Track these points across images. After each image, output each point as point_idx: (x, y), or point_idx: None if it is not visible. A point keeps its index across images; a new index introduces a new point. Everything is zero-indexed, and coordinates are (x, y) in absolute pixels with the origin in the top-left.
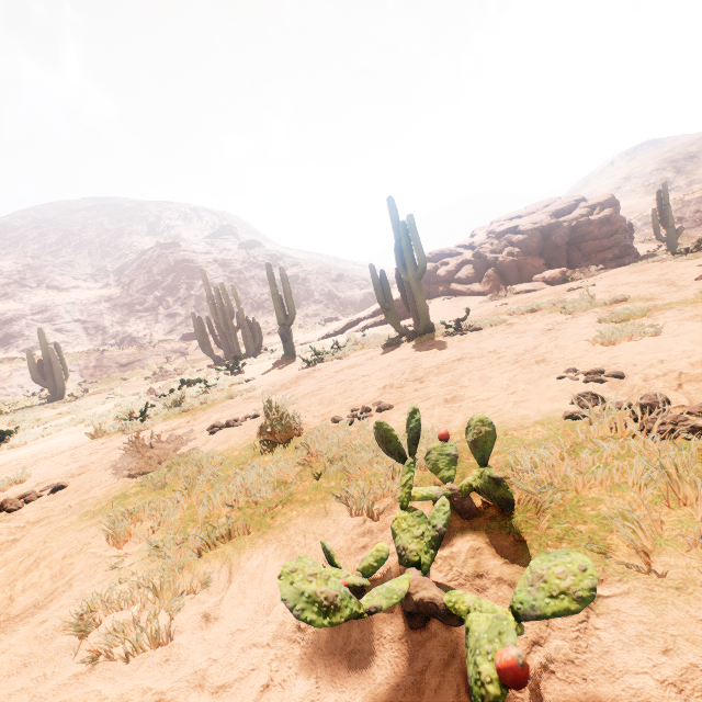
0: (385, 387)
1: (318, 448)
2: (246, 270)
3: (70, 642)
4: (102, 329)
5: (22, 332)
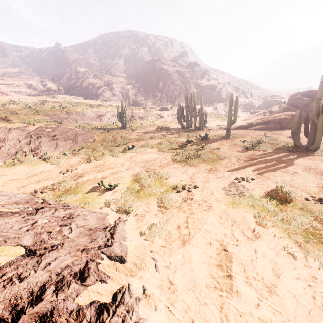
0: (318, 186)
1: (318, 215)
2: (190, 78)
3: (287, 255)
4: (128, 97)
5: (101, 93)
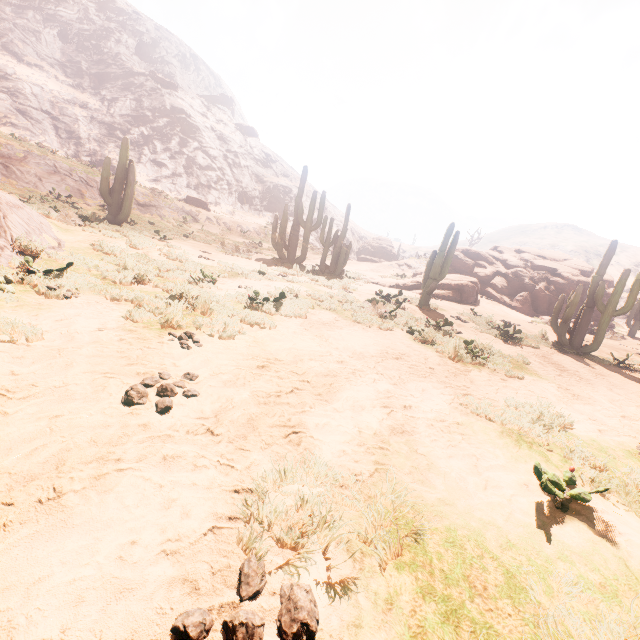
0: None
1: None
2: (242, 156)
3: None
4: (76, 138)
5: None
